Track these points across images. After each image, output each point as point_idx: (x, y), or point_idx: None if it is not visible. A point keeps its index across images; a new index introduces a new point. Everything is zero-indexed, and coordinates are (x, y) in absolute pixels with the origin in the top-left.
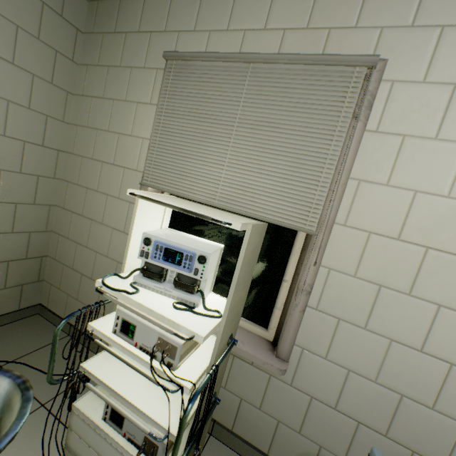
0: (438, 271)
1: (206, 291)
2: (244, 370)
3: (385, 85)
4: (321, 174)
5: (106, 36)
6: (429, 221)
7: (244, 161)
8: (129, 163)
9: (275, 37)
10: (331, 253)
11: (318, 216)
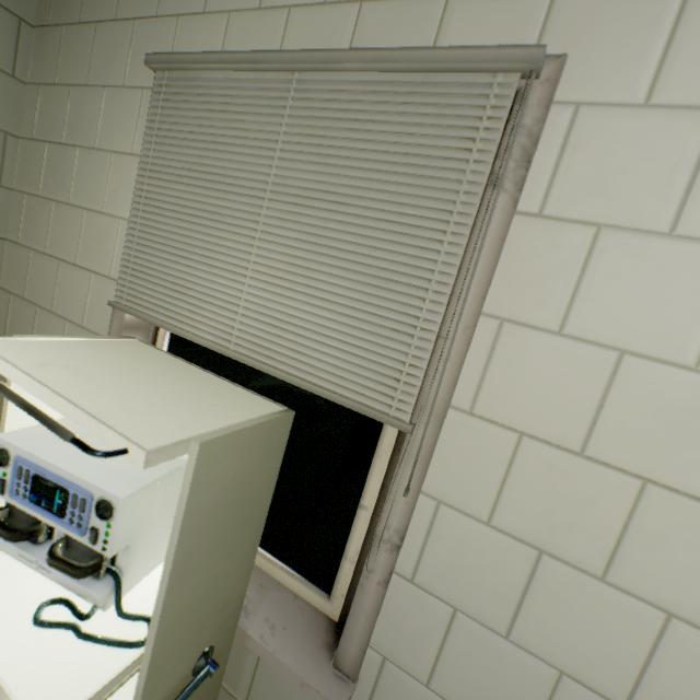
0: (669, 537)
1: (145, 562)
2: (278, 678)
3: (560, 112)
4: (423, 303)
5: (67, 31)
6: (650, 422)
7: (280, 269)
8: (99, 264)
9: (344, 18)
10: (443, 468)
11: (415, 392)
